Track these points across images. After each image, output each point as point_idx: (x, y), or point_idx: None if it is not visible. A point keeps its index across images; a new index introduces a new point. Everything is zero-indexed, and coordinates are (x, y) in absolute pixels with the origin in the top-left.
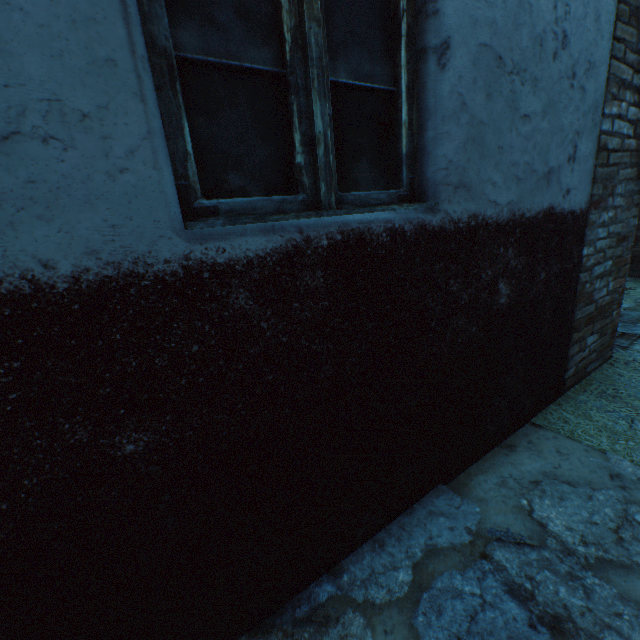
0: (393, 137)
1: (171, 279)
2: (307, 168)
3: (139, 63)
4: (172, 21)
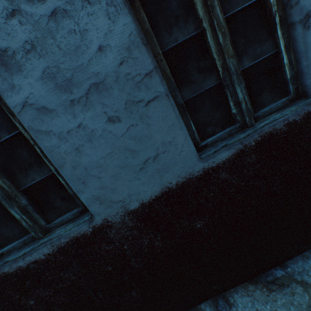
0: (280, 72)
1: (200, 176)
2: (237, 113)
3: (178, 118)
4: (179, 91)
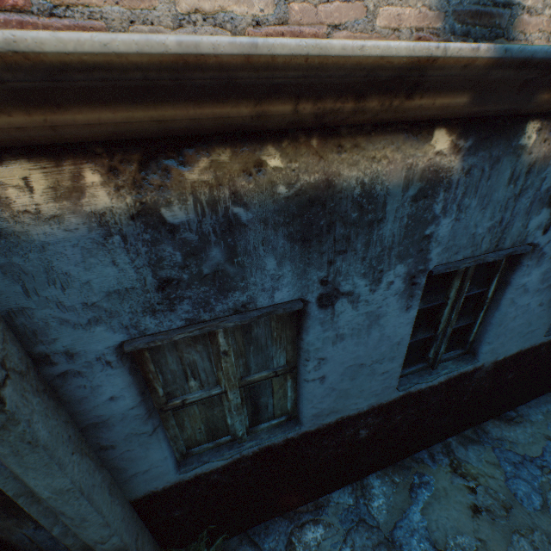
0: None
1: (536, 346)
2: None
3: None
4: None
